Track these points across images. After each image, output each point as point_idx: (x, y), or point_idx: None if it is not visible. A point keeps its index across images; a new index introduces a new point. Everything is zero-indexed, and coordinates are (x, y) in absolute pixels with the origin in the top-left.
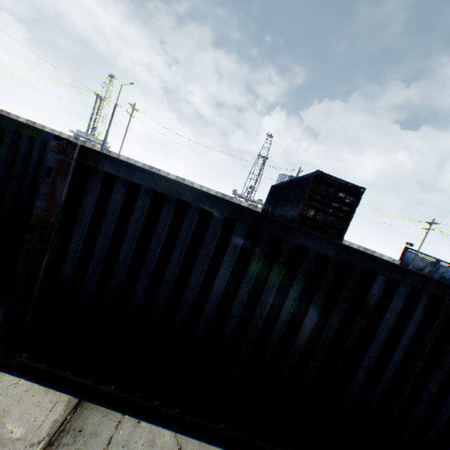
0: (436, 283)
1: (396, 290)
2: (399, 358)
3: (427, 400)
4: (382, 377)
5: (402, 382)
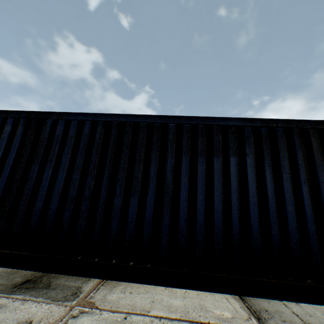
0: (27, 112)
1: (7, 122)
2: (12, 157)
3: (33, 177)
4: (3, 171)
5: (16, 170)
